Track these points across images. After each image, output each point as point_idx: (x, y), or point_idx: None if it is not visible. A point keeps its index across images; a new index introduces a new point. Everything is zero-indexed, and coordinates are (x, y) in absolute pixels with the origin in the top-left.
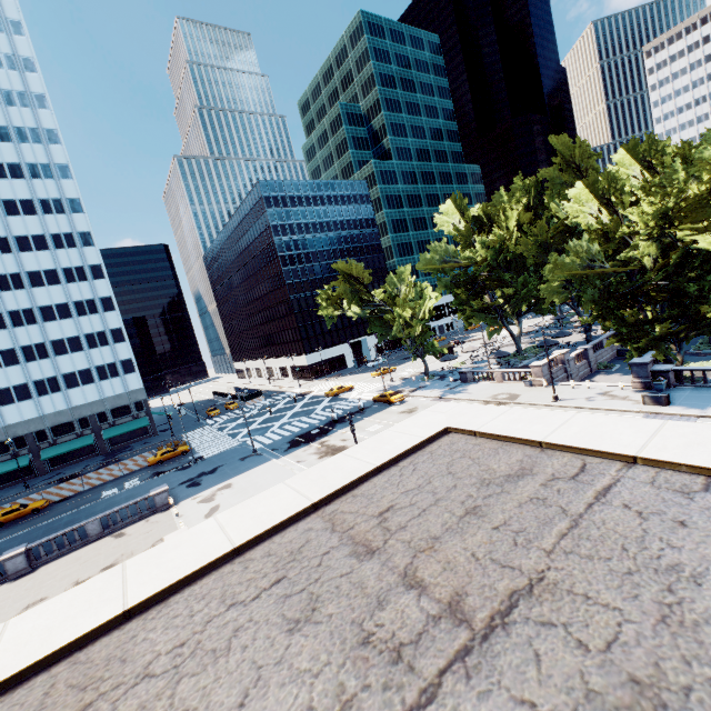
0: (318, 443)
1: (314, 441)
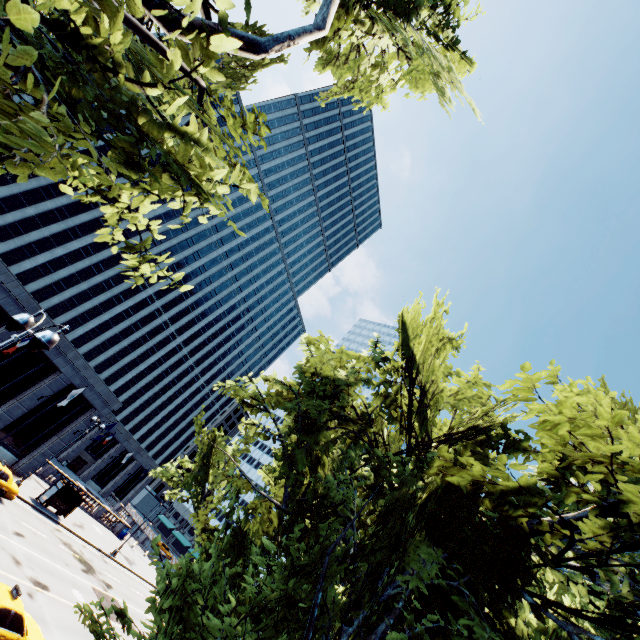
0: None
1: None
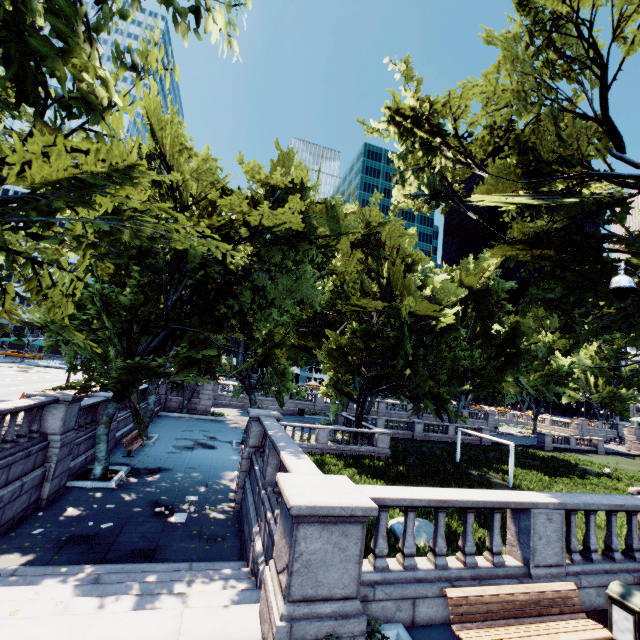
0: (39, 367)
1: (44, 367)
